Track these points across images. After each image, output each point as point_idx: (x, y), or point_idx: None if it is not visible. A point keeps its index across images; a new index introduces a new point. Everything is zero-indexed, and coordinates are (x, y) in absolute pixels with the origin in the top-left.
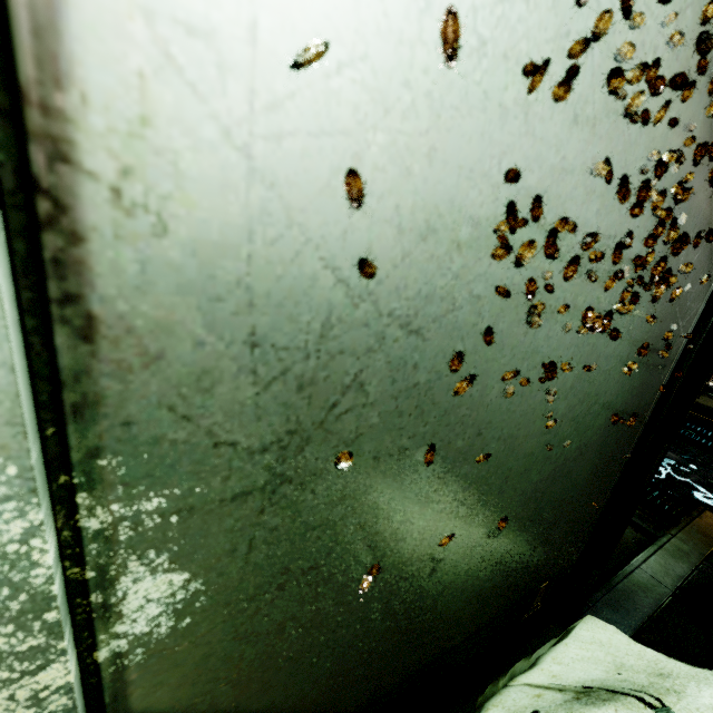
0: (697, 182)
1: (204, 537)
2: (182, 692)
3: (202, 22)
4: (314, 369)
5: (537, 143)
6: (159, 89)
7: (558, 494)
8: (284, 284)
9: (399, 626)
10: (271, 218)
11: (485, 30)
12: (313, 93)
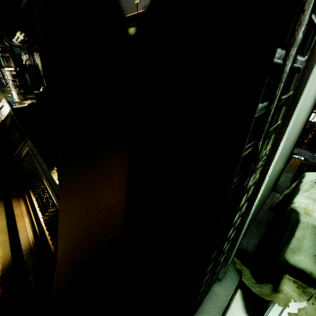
0: None
1: None
2: None
3: None
4: None
5: None
6: None
7: (290, 149)
8: None
9: (268, 184)
10: None
11: None
12: None
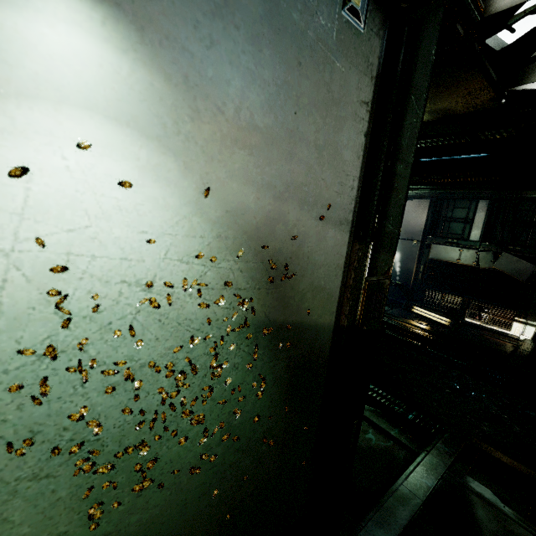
0: (275, 314)
1: None
2: None
3: None
4: None
5: (111, 365)
6: None
7: (251, 490)
8: None
9: None
10: None
11: (41, 351)
12: None
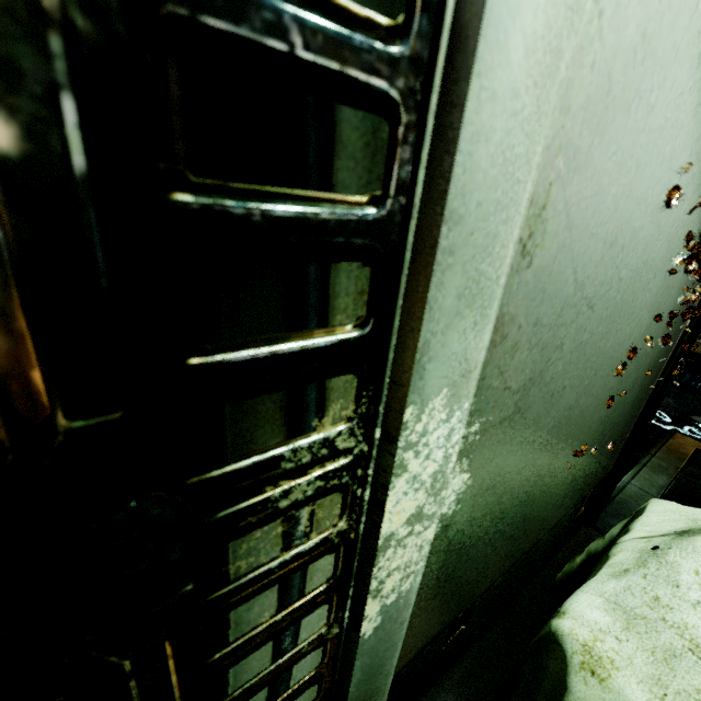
0: None
1: (482, 450)
2: (441, 557)
3: (576, 150)
4: (549, 337)
5: (671, 173)
6: (553, 189)
7: (615, 418)
8: (556, 286)
9: (524, 520)
10: (564, 248)
11: (669, 114)
12: (598, 173)
